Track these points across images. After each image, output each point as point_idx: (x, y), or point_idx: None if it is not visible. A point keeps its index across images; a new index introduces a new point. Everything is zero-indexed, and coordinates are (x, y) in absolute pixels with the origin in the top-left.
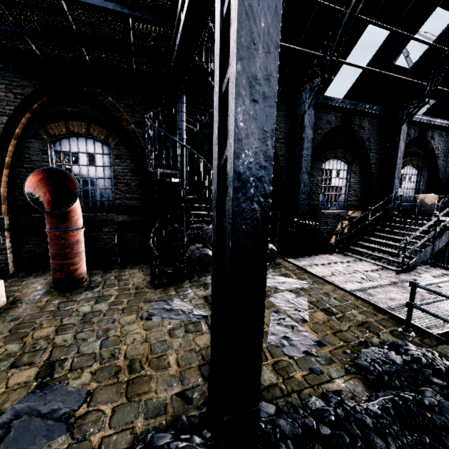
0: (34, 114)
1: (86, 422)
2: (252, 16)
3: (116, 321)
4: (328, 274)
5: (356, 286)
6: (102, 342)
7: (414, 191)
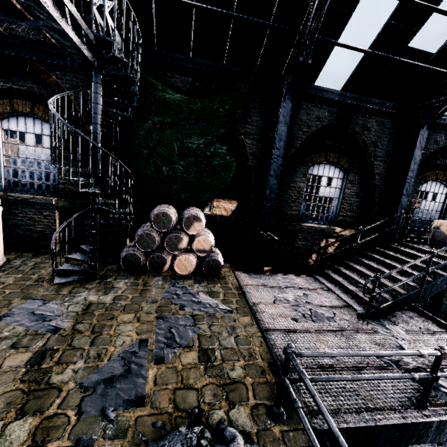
0: None
1: None
2: None
3: None
4: (268, 301)
5: (285, 324)
6: None
7: (438, 213)
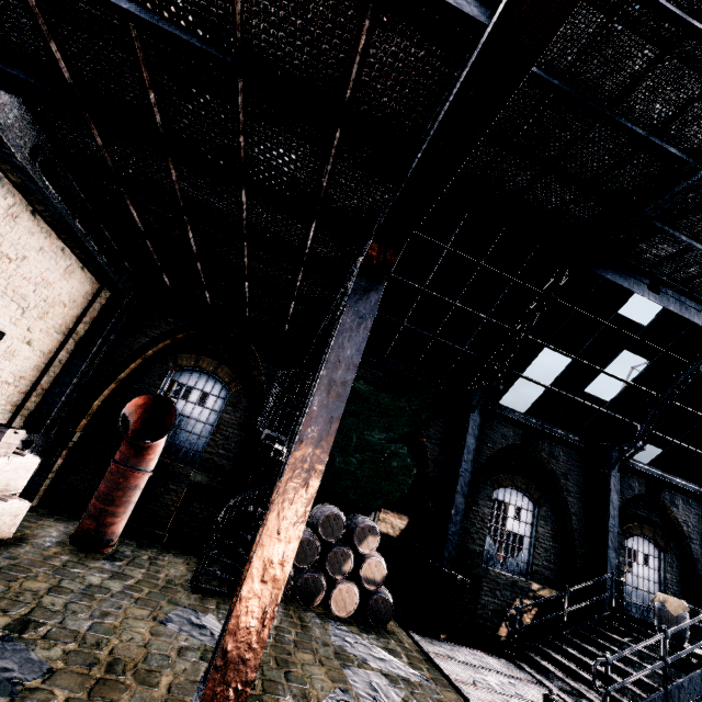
0: (174, 341)
1: (33, 697)
2: (343, 347)
3: (122, 608)
4: (466, 680)
5: None
6: (94, 624)
7: (657, 586)
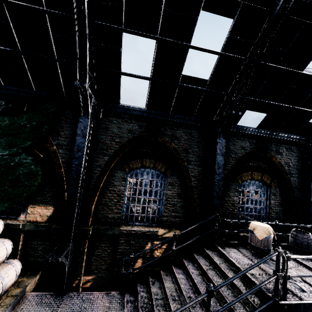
0: None
1: None
2: None
3: None
4: None
5: None
6: None
7: (264, 209)
